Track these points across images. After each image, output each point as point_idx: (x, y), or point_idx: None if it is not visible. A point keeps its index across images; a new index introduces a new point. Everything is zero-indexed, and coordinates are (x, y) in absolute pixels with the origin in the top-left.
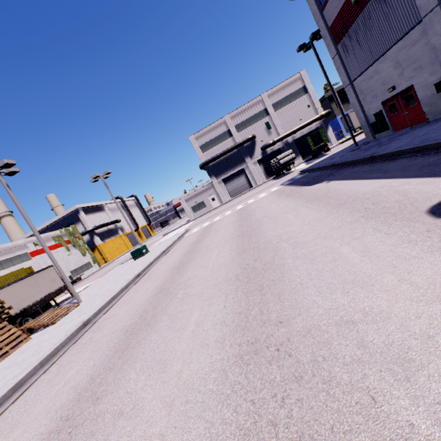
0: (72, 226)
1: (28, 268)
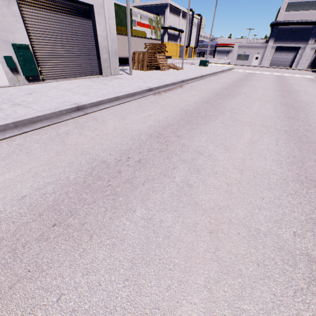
0: (160, 17)
1: (145, 33)
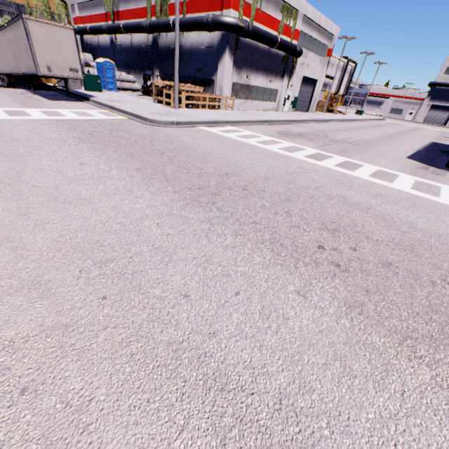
0: None
1: None
